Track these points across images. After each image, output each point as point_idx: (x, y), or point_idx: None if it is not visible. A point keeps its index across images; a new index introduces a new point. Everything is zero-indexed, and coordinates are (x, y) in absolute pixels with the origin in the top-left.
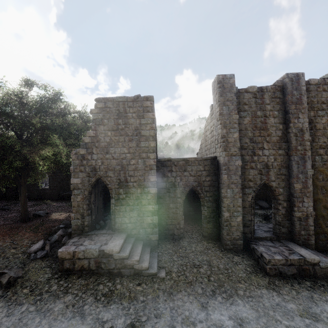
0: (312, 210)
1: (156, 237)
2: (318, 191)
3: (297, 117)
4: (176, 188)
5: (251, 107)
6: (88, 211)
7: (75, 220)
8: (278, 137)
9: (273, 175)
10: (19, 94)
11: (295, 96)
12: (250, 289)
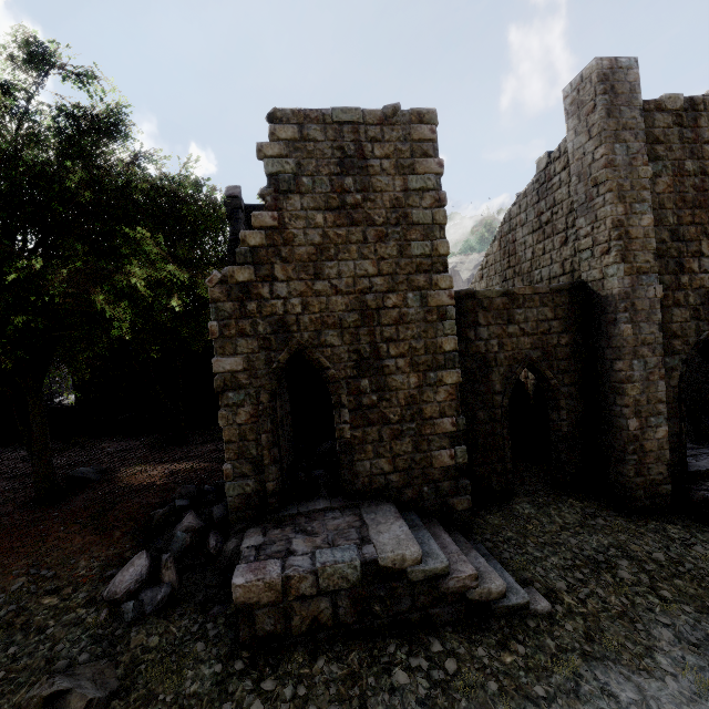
0: None
1: (465, 501)
2: None
3: None
4: (491, 370)
5: (671, 149)
6: (272, 452)
7: (235, 480)
8: None
9: None
10: (5, 93)
11: None
12: None
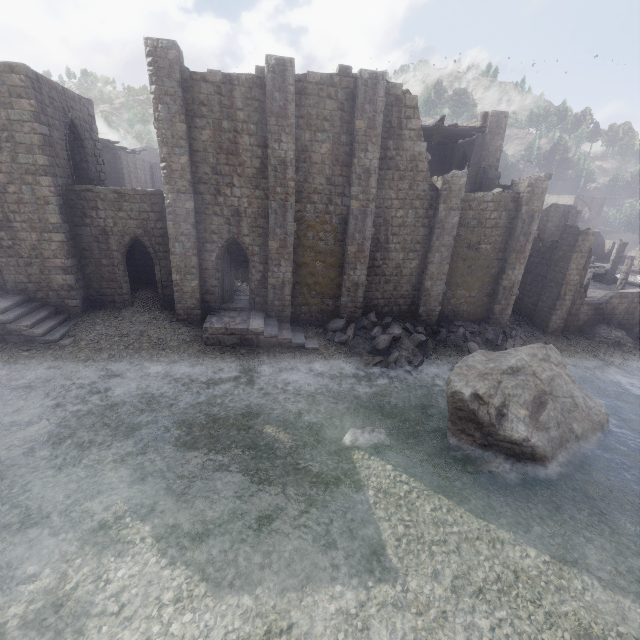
0: (291, 277)
1: (75, 302)
2: (305, 254)
3: (279, 140)
4: (109, 237)
5: (213, 111)
6: None
7: None
8: (254, 170)
9: (246, 227)
10: None
11: (277, 102)
12: (170, 356)
